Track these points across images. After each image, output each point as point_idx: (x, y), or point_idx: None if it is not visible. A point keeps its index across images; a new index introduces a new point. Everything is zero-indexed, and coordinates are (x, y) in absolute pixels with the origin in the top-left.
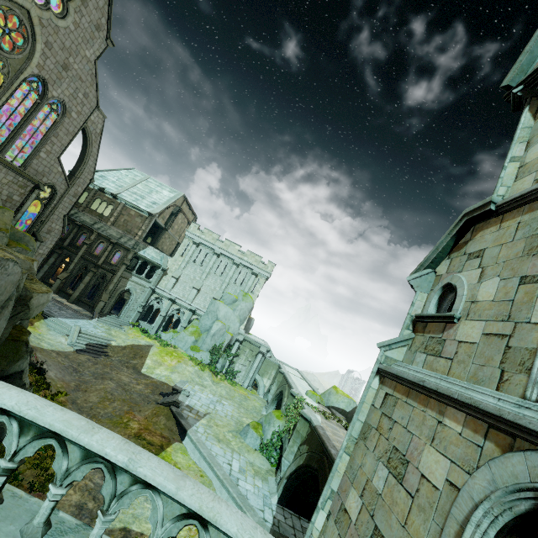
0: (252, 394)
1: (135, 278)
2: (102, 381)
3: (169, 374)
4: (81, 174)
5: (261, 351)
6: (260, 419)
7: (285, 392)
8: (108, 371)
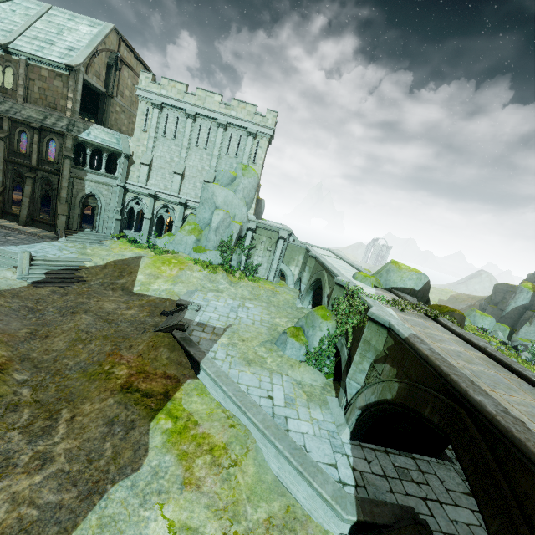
0: (281, 287)
1: (93, 176)
2: (72, 317)
3: (170, 287)
4: None
5: (282, 237)
6: (298, 322)
7: (324, 281)
8: (84, 300)
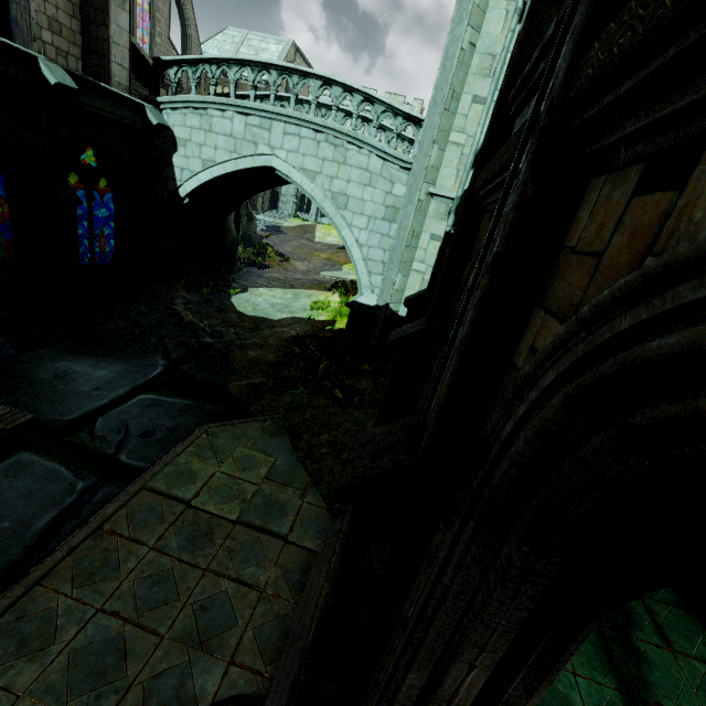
0: None
1: None
2: (290, 242)
3: (338, 240)
4: (191, 53)
5: None
6: None
7: None
8: (290, 240)
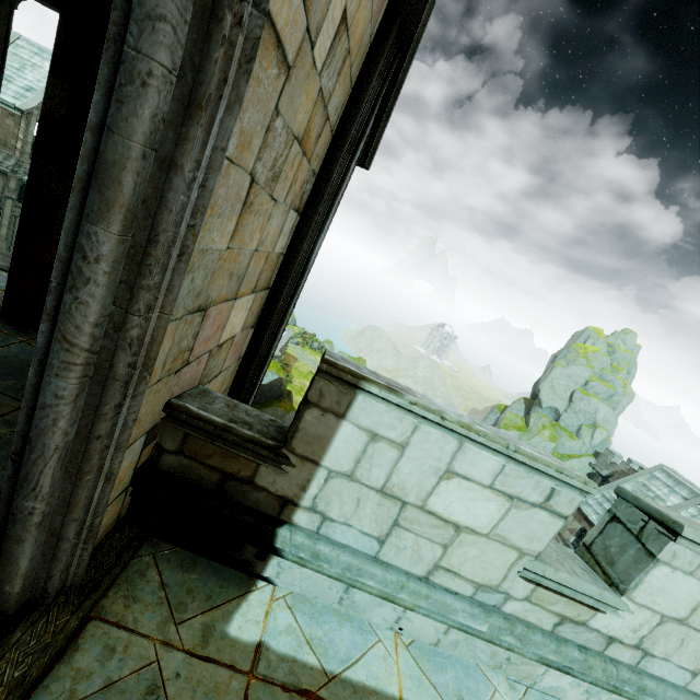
0: None
1: None
2: None
3: None
4: None
5: None
6: None
7: None
8: None
